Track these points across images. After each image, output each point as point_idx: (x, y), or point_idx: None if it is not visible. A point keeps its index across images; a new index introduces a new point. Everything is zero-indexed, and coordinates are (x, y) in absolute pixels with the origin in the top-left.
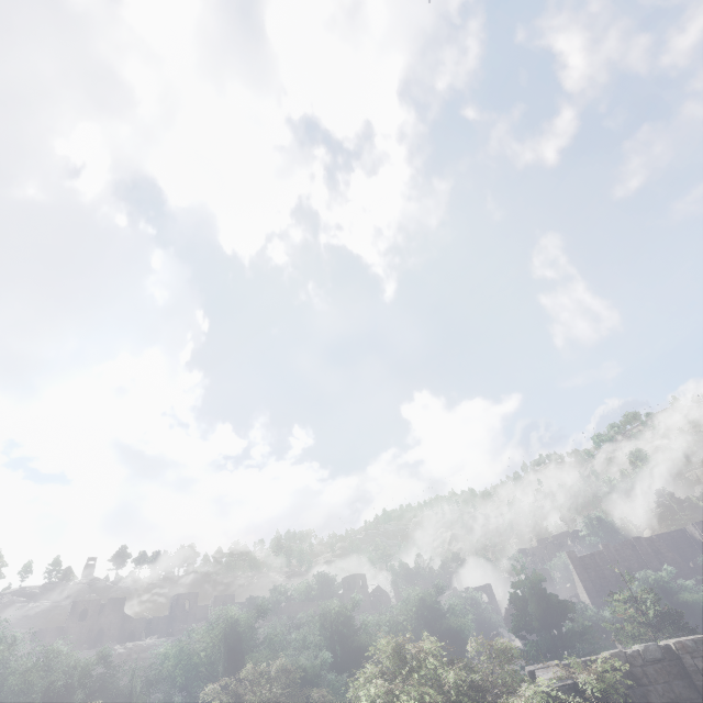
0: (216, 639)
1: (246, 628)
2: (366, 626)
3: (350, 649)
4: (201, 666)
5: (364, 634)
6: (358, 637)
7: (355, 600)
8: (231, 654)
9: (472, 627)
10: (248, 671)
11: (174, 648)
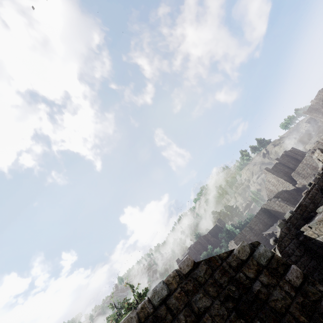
0: None
1: None
2: None
3: None
4: None
5: None
6: None
7: None
8: None
9: None
10: None
11: None
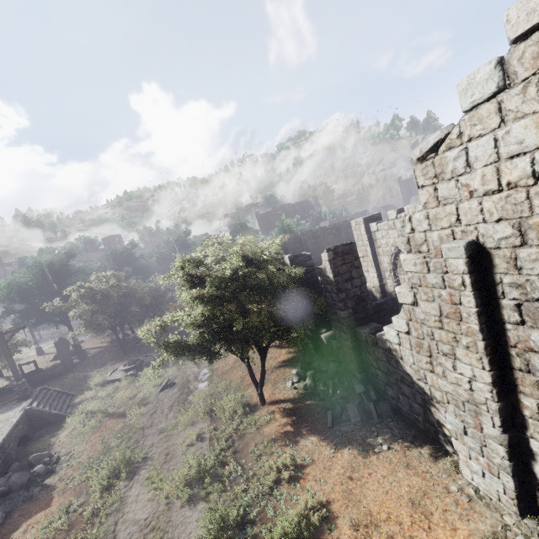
0: (39, 274)
1: (61, 265)
2: (144, 256)
3: (135, 268)
4: (32, 288)
5: (143, 260)
6: (140, 262)
7: (135, 244)
8: (54, 279)
9: None
10: (94, 276)
11: (2, 283)
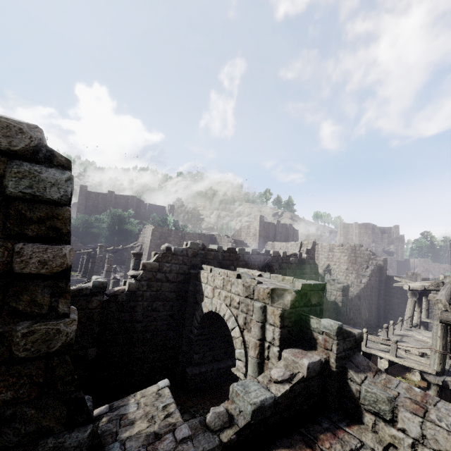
0: None
1: None
2: None
3: None
4: None
5: None
6: None
7: None
8: None
9: None
10: None
11: None
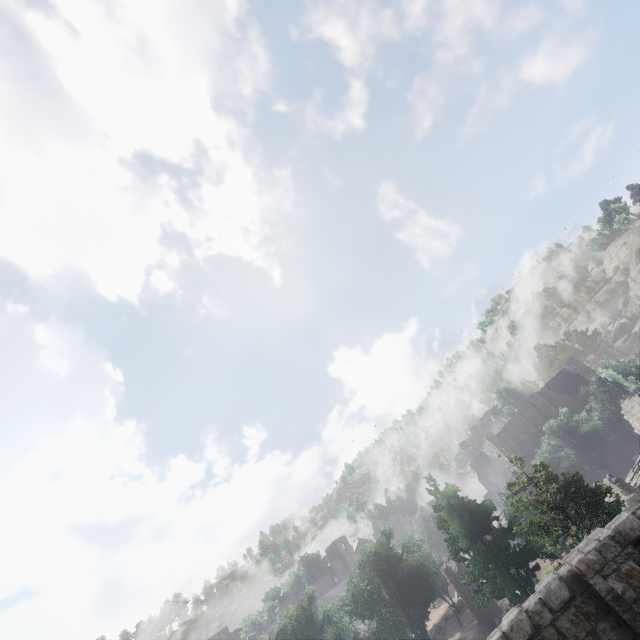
0: None
1: None
2: (327, 619)
3: None
4: None
5: (328, 628)
6: (324, 635)
7: (308, 596)
8: None
9: (429, 557)
10: None
11: None
